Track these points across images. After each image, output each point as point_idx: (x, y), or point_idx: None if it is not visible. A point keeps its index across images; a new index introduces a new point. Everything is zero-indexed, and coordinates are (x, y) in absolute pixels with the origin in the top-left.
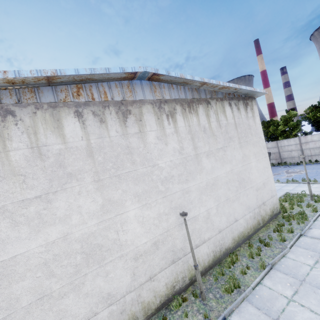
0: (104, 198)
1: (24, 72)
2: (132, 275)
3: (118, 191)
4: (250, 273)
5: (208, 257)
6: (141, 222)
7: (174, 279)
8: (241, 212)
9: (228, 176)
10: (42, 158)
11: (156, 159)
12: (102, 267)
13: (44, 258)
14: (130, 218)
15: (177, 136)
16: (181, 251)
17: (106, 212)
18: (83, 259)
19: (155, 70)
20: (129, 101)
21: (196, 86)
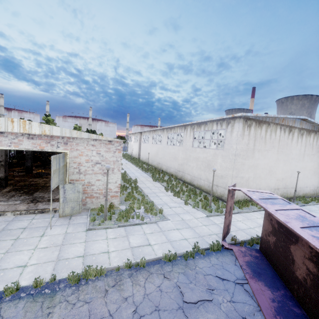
0: (277, 157)
1: (281, 116)
2: (275, 184)
3: (280, 156)
4: (311, 203)
5: (293, 194)
6: (281, 169)
7: (282, 194)
8: (309, 185)
9: (311, 167)
10: (270, 139)
11: (292, 150)
12: (270, 177)
13: (263, 167)
14: (280, 166)
15: (301, 143)
16: (287, 186)
17: (276, 161)
18: (268, 172)
19: (307, 118)
20: (292, 126)
21: (315, 125)
